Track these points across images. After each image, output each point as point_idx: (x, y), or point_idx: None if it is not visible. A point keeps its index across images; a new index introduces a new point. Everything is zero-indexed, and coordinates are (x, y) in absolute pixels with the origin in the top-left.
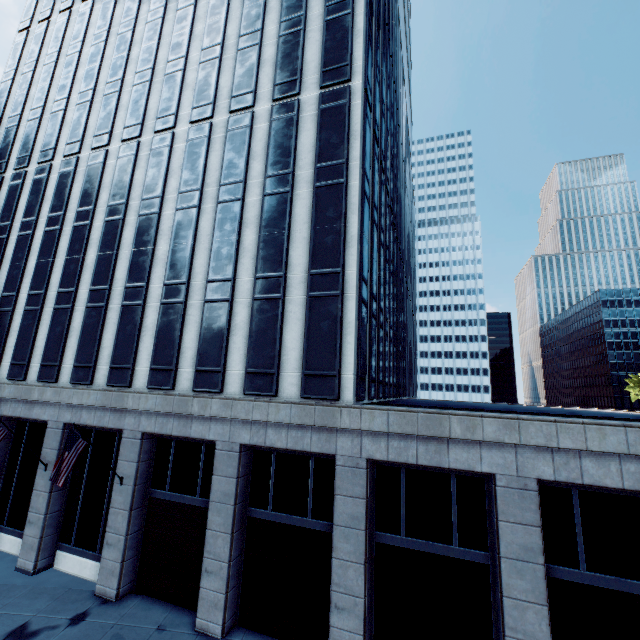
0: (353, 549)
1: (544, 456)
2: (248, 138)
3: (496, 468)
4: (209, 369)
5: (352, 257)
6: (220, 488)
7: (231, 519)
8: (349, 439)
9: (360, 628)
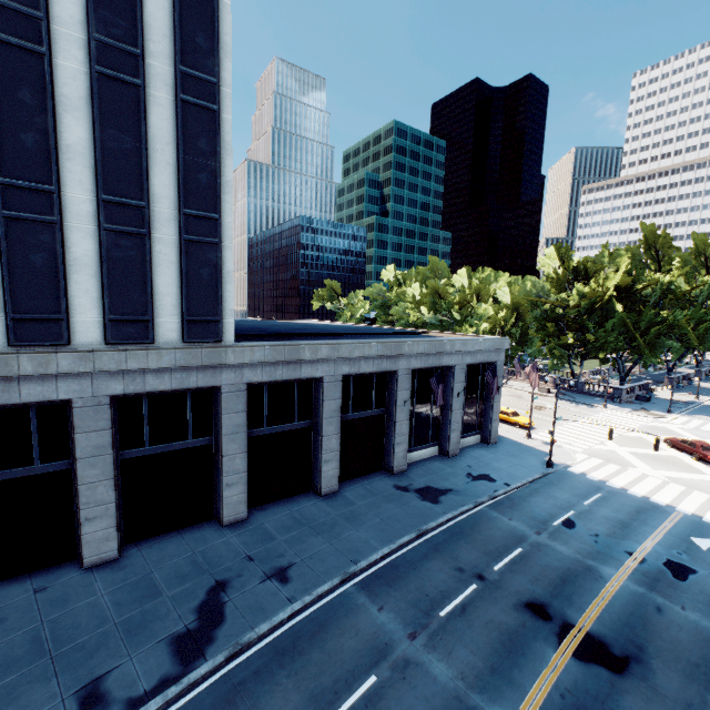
0: (239, 446)
1: (346, 362)
2: None
3: (325, 373)
4: (40, 317)
5: (229, 205)
6: (90, 444)
7: (112, 466)
8: (233, 372)
9: (245, 489)
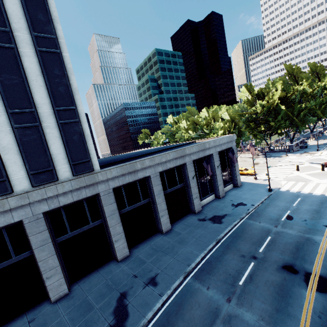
0: (116, 220)
1: (159, 165)
2: None
3: (150, 173)
4: None
5: (79, 100)
6: (38, 240)
7: (53, 248)
8: (103, 184)
9: (125, 240)
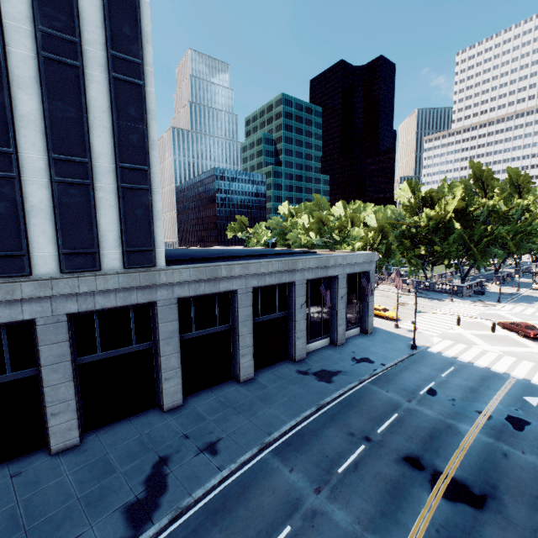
0: (173, 348)
1: (255, 277)
2: None
3: (238, 287)
4: (5, 254)
5: (156, 159)
6: (52, 354)
7: (71, 370)
8: (165, 289)
9: (180, 381)
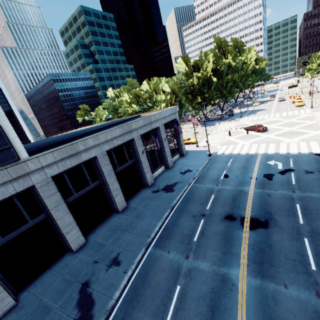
0: (63, 211)
1: (106, 144)
2: None
3: (96, 154)
4: None
5: None
6: None
7: None
8: (38, 174)
9: (78, 229)
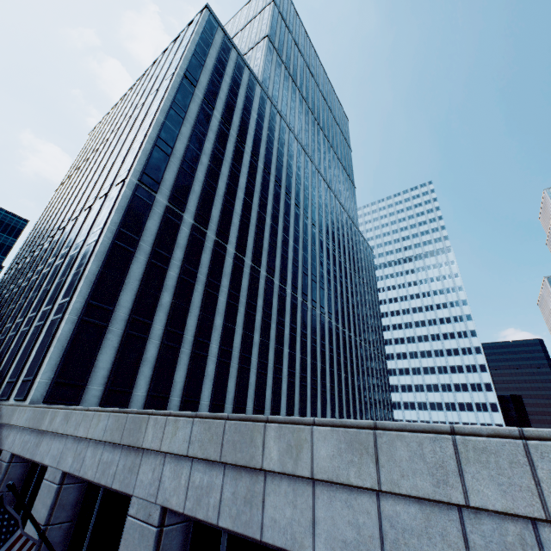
0: None
1: (74, 446)
2: (82, 223)
3: (51, 460)
4: None
5: (79, 289)
6: None
7: None
8: (14, 435)
9: None
